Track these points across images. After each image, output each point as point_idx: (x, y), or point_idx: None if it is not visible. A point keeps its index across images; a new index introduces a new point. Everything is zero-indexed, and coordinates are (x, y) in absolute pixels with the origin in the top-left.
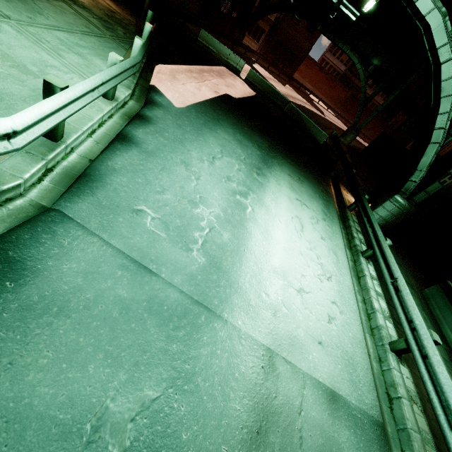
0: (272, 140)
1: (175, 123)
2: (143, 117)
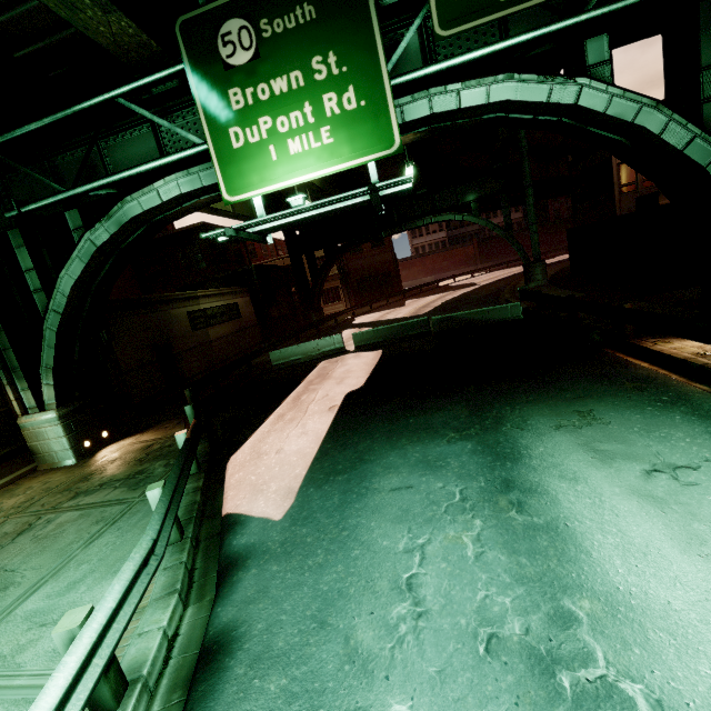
0: (463, 393)
1: (289, 573)
2: (215, 647)
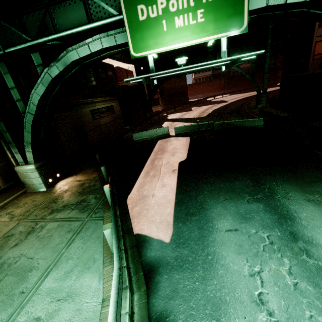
0: (245, 170)
1: (186, 281)
2: None
